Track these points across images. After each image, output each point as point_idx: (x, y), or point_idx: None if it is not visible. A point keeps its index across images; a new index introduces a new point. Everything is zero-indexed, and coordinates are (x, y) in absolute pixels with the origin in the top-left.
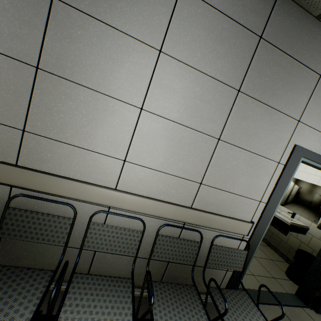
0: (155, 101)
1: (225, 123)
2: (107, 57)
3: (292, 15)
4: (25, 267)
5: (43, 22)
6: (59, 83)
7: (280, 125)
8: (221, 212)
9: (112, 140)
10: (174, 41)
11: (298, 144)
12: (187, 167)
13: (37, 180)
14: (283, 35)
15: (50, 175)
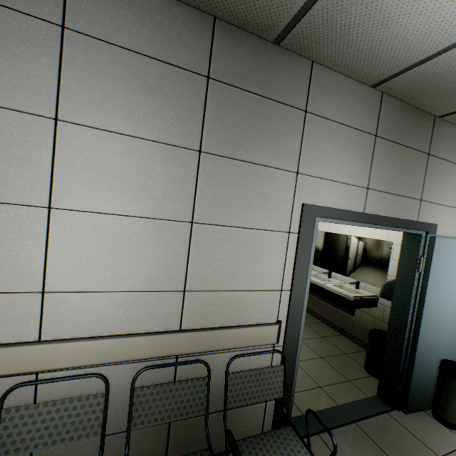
0: (71, 192)
1: (195, 198)
2: None
3: (243, 44)
4: None
5: None
6: None
7: (274, 184)
8: (230, 321)
9: (10, 267)
10: (76, 102)
11: (307, 202)
12: (155, 273)
13: None
14: (239, 70)
15: None
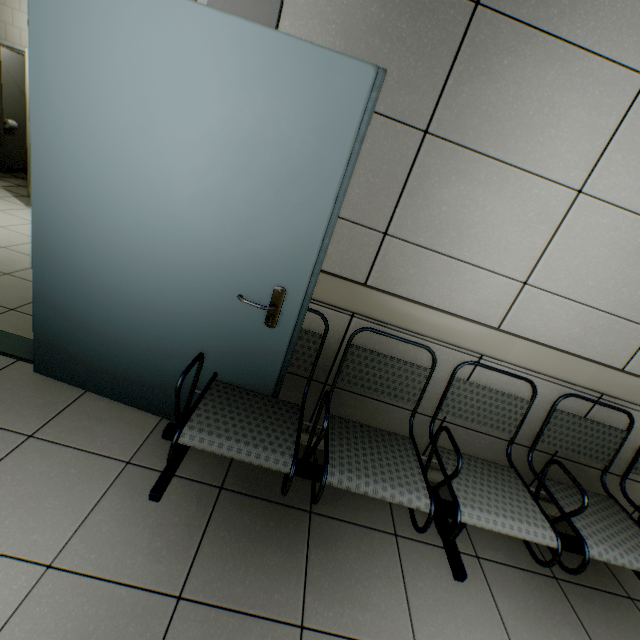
0: (609, 176)
1: None
2: (542, 102)
3: None
4: (375, 427)
5: (451, 52)
6: (452, 154)
7: None
8: None
9: (513, 249)
10: None
11: None
12: (635, 298)
13: (392, 309)
14: None
15: (411, 302)
